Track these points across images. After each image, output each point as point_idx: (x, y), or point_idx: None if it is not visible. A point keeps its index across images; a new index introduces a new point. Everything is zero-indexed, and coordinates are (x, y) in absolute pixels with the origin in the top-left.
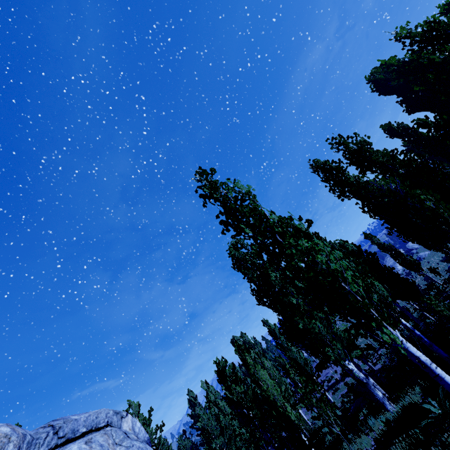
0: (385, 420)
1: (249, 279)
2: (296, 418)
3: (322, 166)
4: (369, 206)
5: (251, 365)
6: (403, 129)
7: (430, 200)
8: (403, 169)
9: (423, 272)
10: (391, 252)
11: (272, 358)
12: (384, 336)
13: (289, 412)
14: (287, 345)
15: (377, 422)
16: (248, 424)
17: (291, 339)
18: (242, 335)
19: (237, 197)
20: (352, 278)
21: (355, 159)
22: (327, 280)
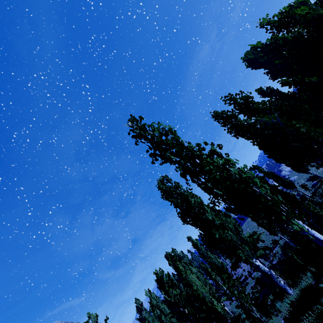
0: (290, 301)
1: (175, 205)
2: (221, 309)
3: (220, 115)
4: (257, 140)
5: (183, 271)
6: (271, 91)
7: (303, 127)
8: (277, 113)
9: (297, 189)
10: (273, 177)
11: (196, 265)
12: (294, 226)
13: (215, 305)
14: (207, 254)
15: (282, 305)
16: (185, 319)
17: (211, 248)
18: (173, 250)
19: (161, 134)
20: (260, 184)
21: (243, 110)
22: (241, 187)
